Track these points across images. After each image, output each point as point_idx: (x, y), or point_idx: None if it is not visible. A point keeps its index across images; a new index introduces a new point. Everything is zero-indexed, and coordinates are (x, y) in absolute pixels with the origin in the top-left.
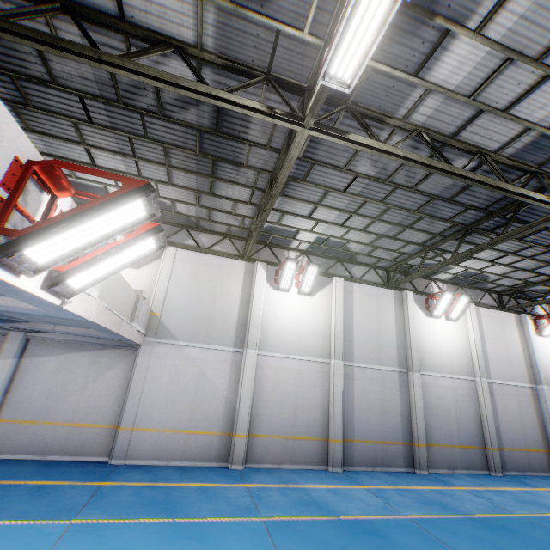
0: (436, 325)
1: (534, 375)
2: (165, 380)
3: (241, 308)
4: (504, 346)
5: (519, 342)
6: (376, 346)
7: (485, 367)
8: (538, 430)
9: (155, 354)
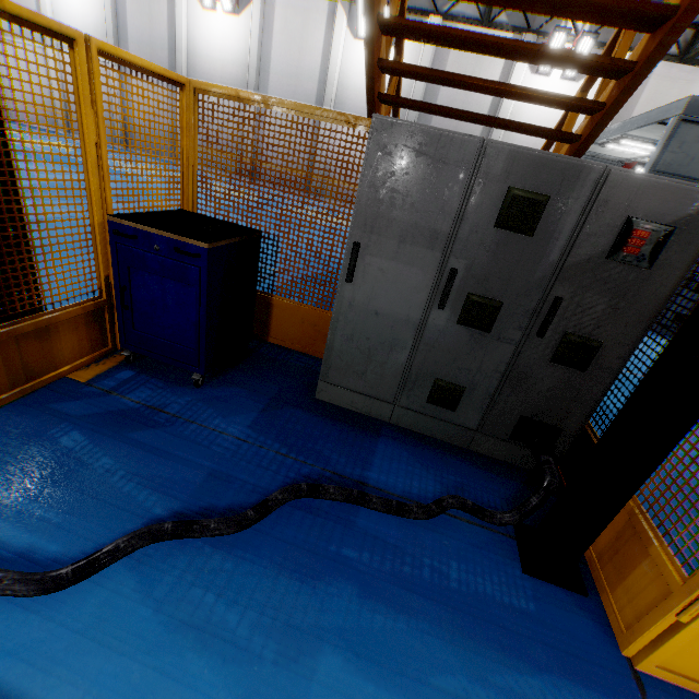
0: (213, 22)
1: (324, 94)
2: (14, 70)
3: (38, 6)
4: (296, 54)
5: (322, 49)
6: (149, 48)
7: (263, 80)
8: (307, 156)
9: (2, 49)
